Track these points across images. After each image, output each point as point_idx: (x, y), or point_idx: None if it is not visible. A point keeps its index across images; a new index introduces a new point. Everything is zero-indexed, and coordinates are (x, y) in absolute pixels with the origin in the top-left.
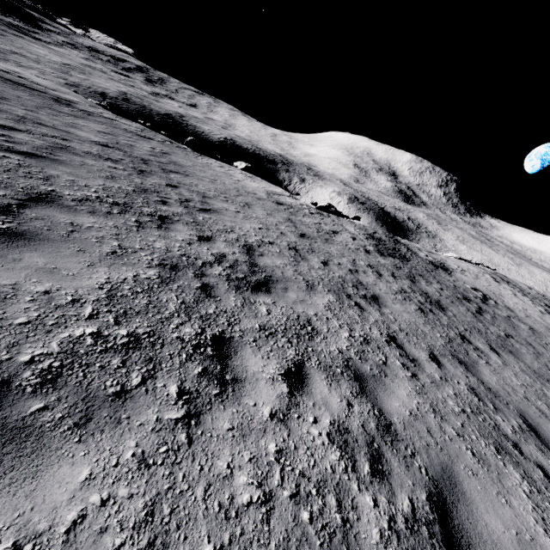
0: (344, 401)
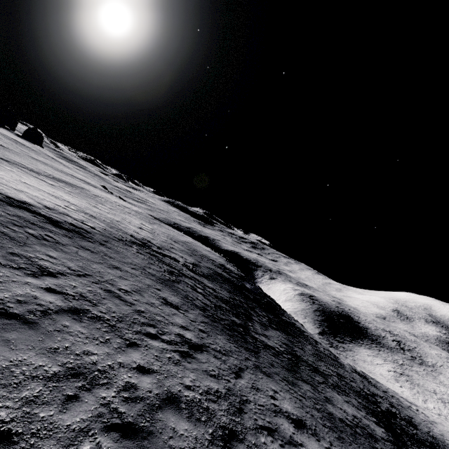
0: None
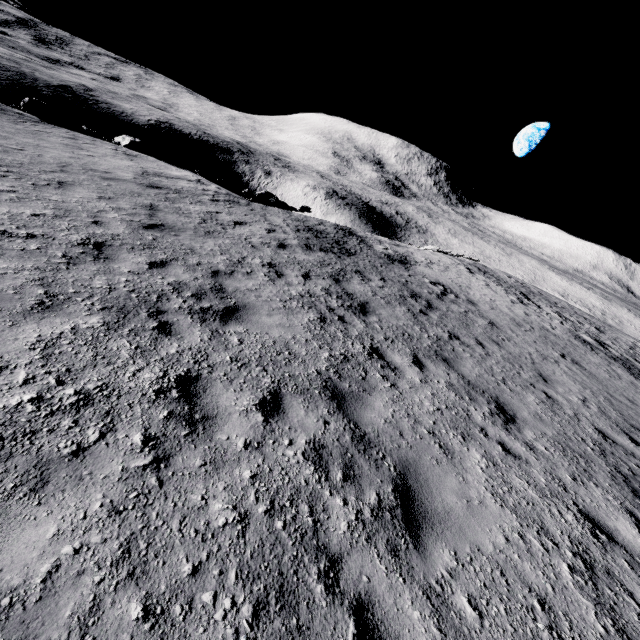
0: None
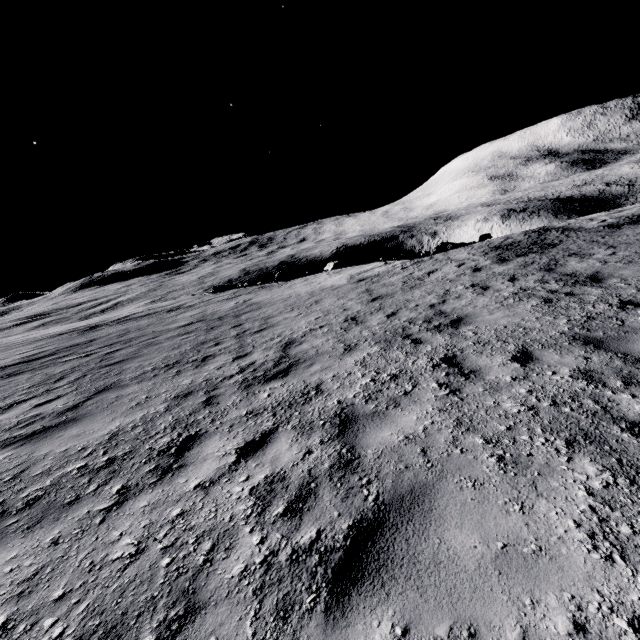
0: (302, 452)
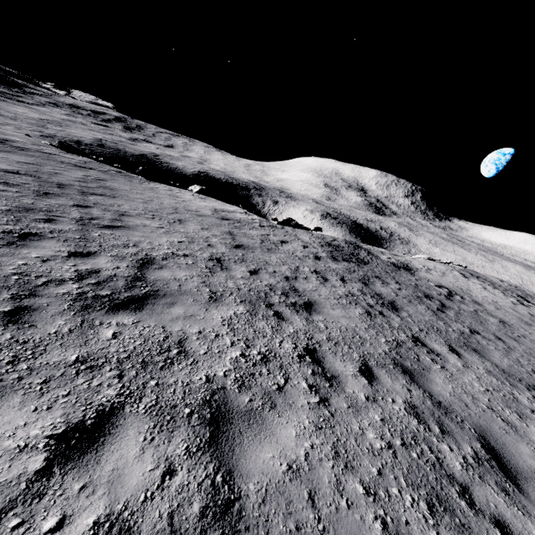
0: (160, 468)
